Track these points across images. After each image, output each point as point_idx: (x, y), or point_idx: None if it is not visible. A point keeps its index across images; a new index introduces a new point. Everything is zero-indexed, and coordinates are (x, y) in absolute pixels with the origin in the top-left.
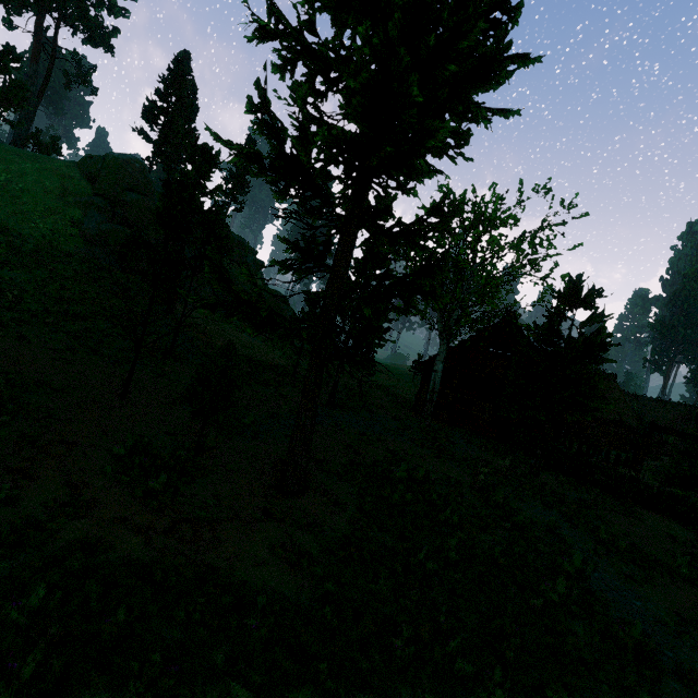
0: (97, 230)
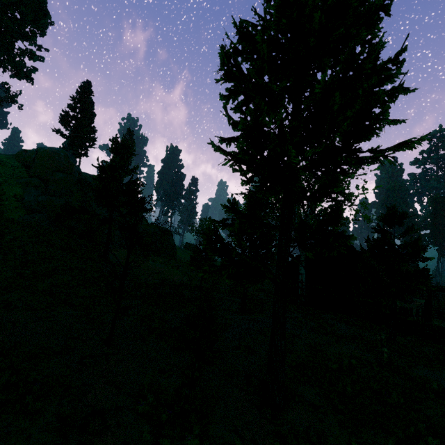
0: (35, 201)
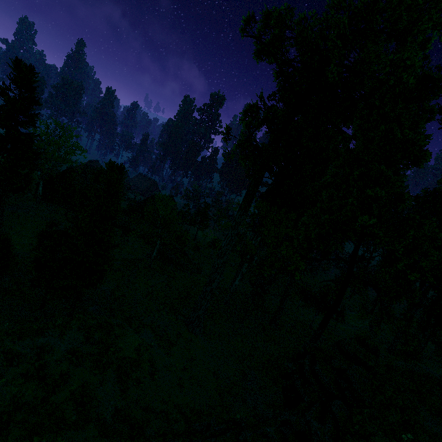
0: None
